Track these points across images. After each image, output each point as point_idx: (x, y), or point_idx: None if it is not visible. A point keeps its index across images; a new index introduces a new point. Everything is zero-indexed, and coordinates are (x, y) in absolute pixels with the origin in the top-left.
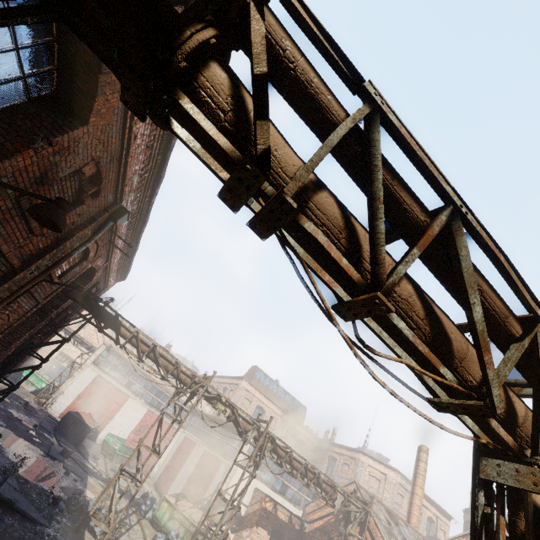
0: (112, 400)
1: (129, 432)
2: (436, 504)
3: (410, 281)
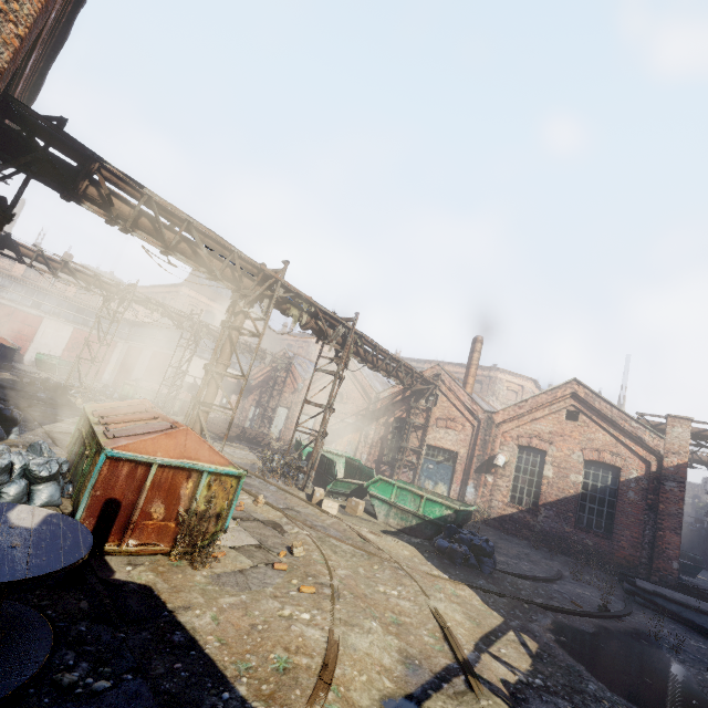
0: (22, 323)
1: (61, 351)
2: None
3: (185, 242)
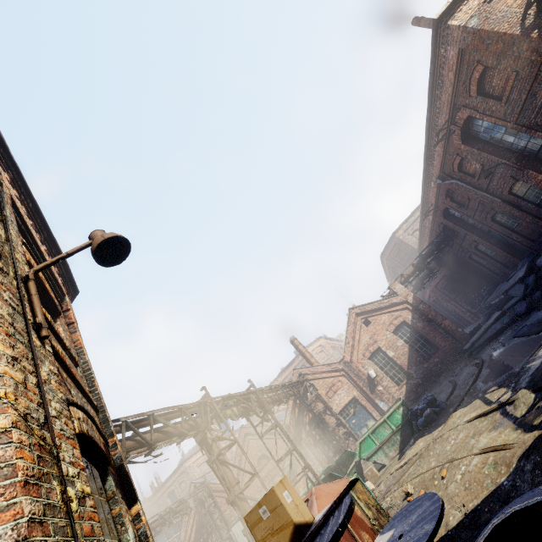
0: None
1: None
2: (237, 431)
3: (155, 432)
